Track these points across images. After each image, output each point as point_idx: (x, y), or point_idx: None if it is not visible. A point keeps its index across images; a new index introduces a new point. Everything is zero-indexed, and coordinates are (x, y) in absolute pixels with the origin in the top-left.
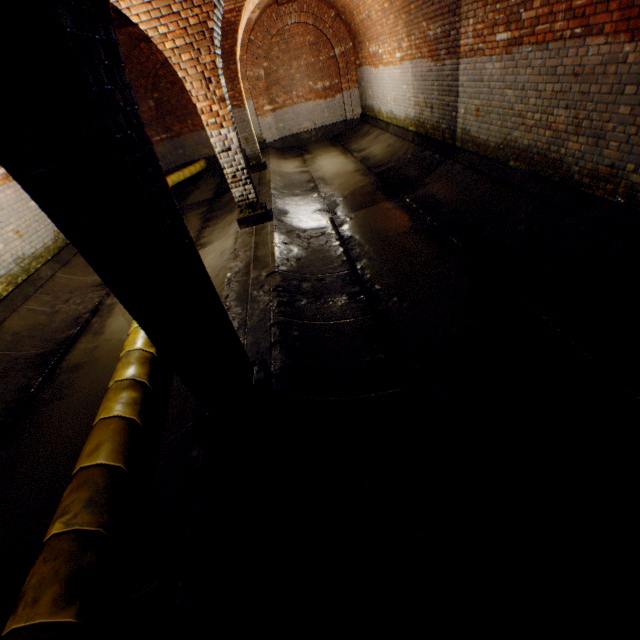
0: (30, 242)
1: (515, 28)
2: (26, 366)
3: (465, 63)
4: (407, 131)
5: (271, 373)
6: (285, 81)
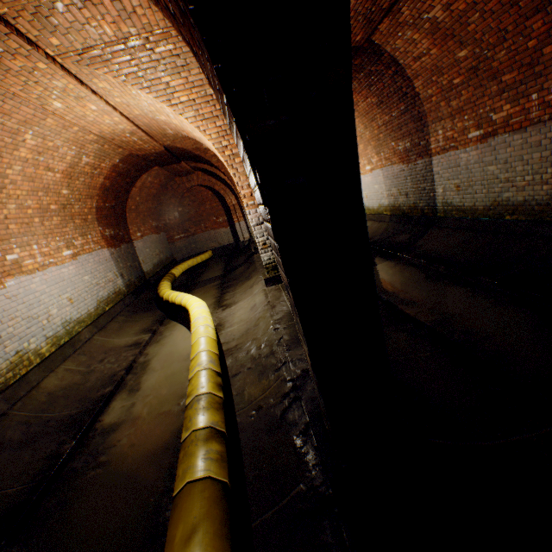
0: (78, 308)
1: (487, 126)
2: (57, 428)
3: (438, 158)
4: (383, 215)
5: None
6: None
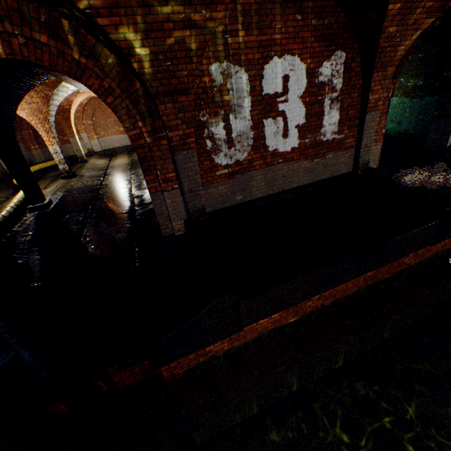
0: None
1: None
2: None
3: None
4: None
5: (53, 203)
6: (104, 126)
